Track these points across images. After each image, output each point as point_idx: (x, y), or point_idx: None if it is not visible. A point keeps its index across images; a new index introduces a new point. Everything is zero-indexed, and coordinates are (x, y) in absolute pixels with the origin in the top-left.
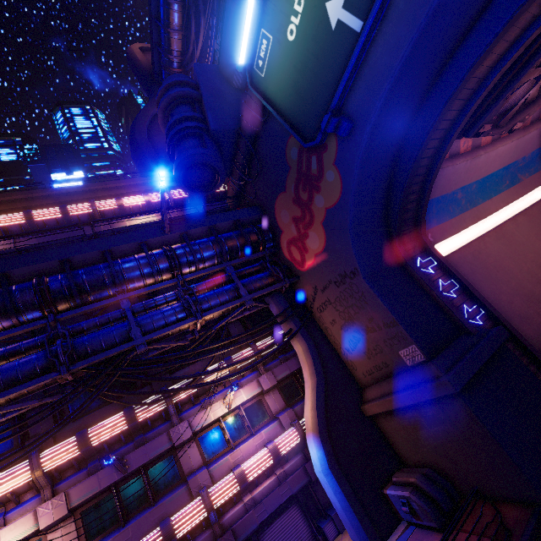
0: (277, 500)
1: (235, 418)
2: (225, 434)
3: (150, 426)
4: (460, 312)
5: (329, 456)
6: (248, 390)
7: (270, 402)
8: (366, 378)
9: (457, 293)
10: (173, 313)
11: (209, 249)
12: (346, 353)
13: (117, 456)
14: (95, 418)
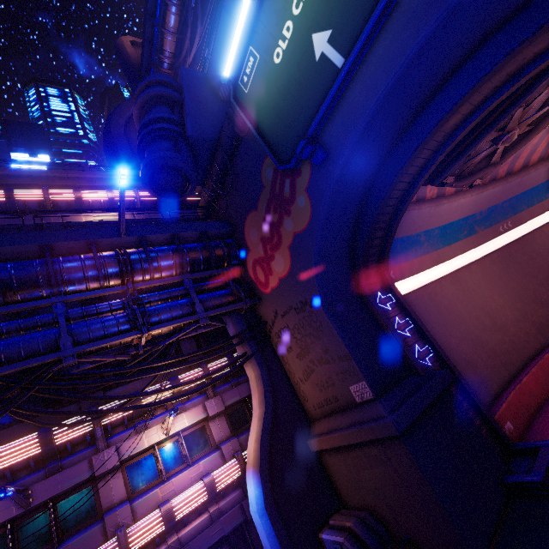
0: (206, 541)
1: (173, 445)
2: (158, 464)
3: (70, 451)
4: (411, 351)
5: (267, 494)
6: (191, 415)
7: (214, 430)
8: (316, 411)
9: (411, 332)
10: (116, 323)
11: (168, 258)
12: (299, 383)
13: (19, 487)
14: (1, 437)
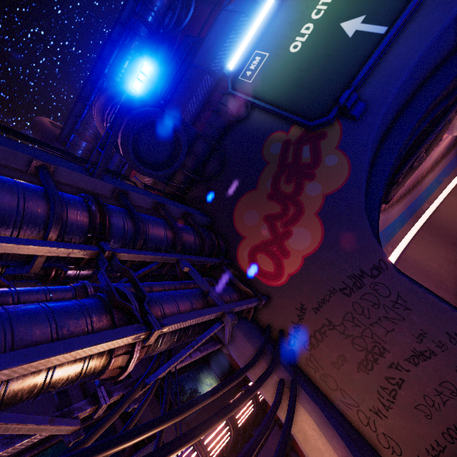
0: None
1: None
2: None
3: None
4: None
5: None
6: None
7: None
8: None
9: None
10: (80, 311)
11: (157, 226)
12: (372, 420)
13: None
14: None
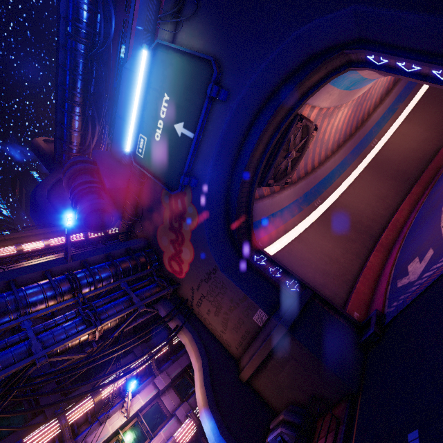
0: None
1: (134, 427)
2: None
3: None
4: (284, 284)
5: (219, 423)
6: (145, 394)
7: (166, 402)
8: (238, 350)
9: (281, 274)
10: (74, 326)
11: (106, 271)
12: (221, 335)
13: None
14: None
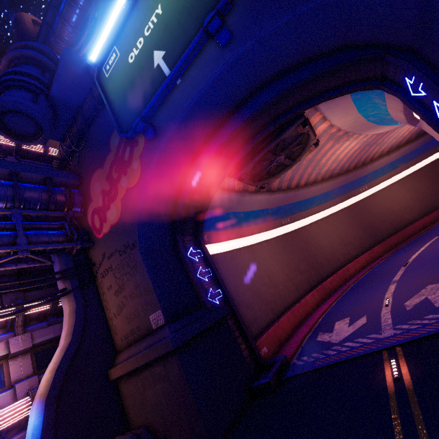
0: None
1: None
2: None
3: None
4: (205, 291)
5: (47, 423)
6: None
7: (13, 368)
8: (122, 342)
9: (209, 279)
10: None
11: None
12: (113, 318)
13: None
14: None
